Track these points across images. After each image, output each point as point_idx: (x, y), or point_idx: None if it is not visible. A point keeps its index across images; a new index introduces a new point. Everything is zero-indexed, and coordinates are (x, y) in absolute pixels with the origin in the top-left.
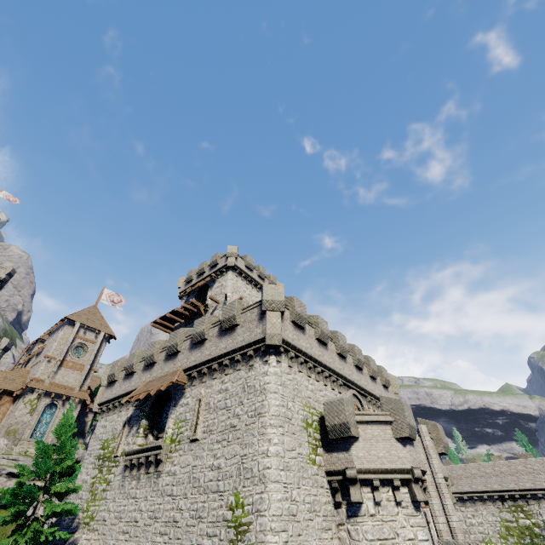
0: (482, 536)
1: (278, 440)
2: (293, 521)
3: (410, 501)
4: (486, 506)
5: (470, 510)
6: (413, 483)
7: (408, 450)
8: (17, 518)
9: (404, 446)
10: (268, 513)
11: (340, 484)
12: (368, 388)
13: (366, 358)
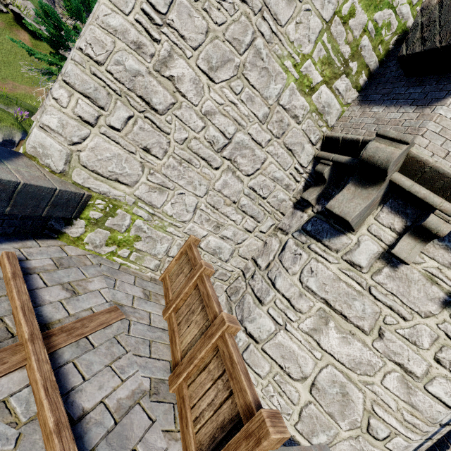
0: None
1: None
2: (138, 112)
3: None
4: None
5: None
6: None
7: None
8: (53, 42)
9: None
10: (77, 44)
11: (334, 177)
12: None
13: None
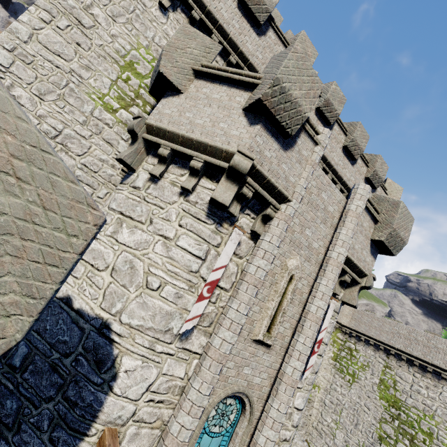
0: (424, 407)
1: (29, 21)
2: None
3: (207, 202)
4: None
5: (427, 381)
6: (225, 176)
7: (253, 130)
8: None
9: (249, 124)
10: None
11: None
12: (326, 154)
13: (353, 125)
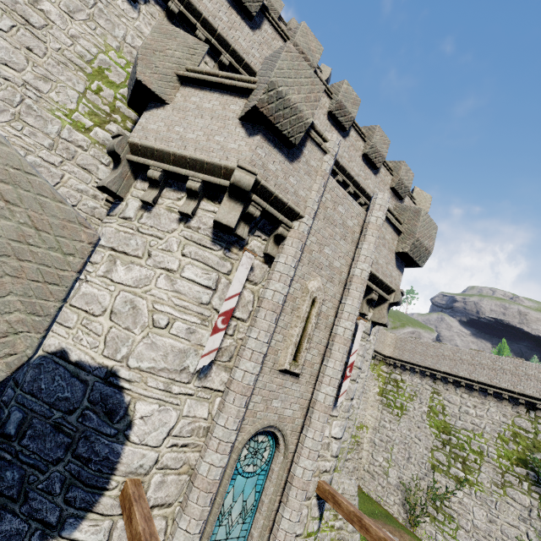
0: (473, 427)
1: None
2: None
3: (211, 226)
4: (500, 405)
5: (474, 400)
6: (227, 195)
7: (253, 142)
8: None
9: (248, 135)
10: None
11: None
12: (345, 164)
13: (372, 130)
